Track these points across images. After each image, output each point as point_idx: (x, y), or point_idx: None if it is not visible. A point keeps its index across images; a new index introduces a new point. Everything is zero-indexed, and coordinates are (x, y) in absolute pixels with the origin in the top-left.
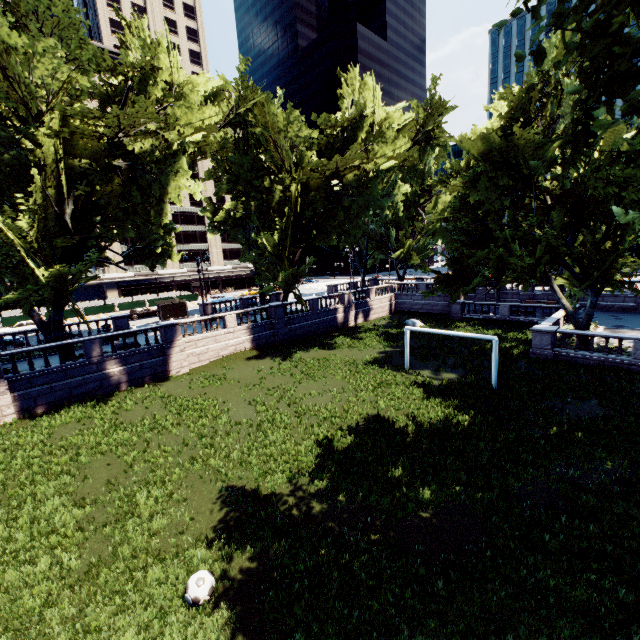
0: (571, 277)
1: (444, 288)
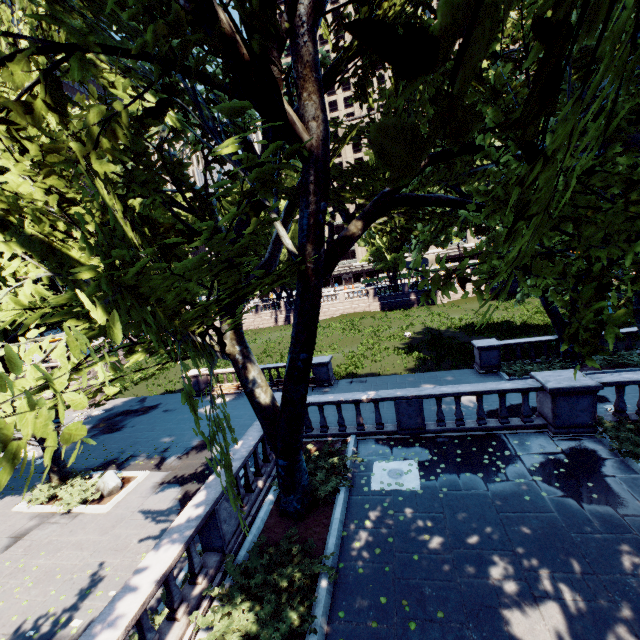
0: None
1: None
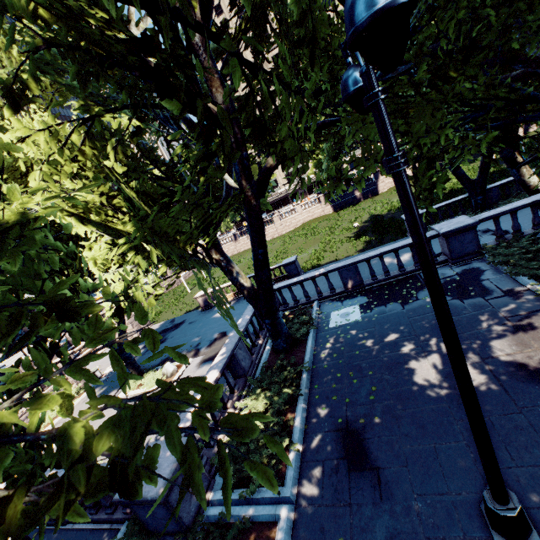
0: None
1: None
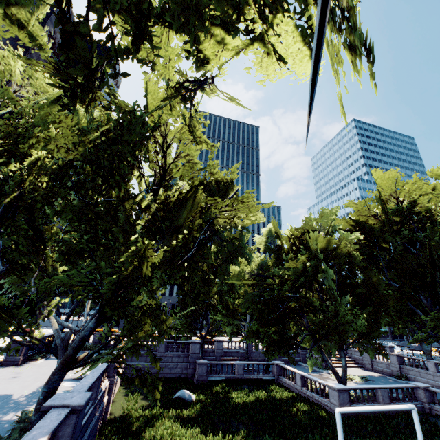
0: (311, 341)
1: (277, 351)
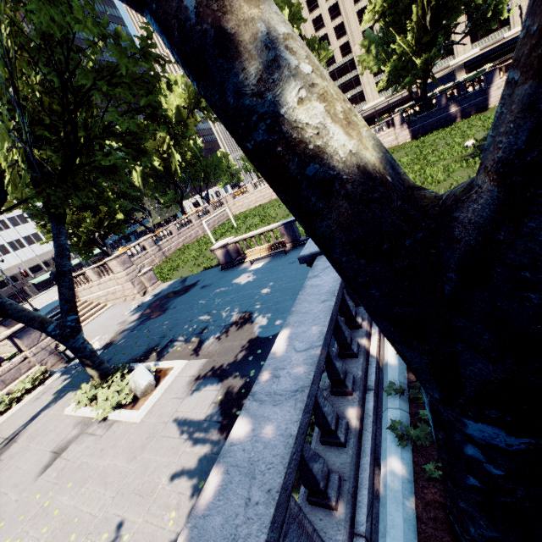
0: None
1: None
